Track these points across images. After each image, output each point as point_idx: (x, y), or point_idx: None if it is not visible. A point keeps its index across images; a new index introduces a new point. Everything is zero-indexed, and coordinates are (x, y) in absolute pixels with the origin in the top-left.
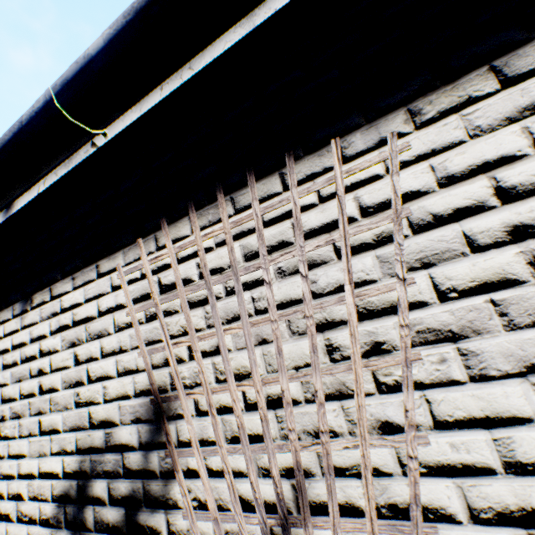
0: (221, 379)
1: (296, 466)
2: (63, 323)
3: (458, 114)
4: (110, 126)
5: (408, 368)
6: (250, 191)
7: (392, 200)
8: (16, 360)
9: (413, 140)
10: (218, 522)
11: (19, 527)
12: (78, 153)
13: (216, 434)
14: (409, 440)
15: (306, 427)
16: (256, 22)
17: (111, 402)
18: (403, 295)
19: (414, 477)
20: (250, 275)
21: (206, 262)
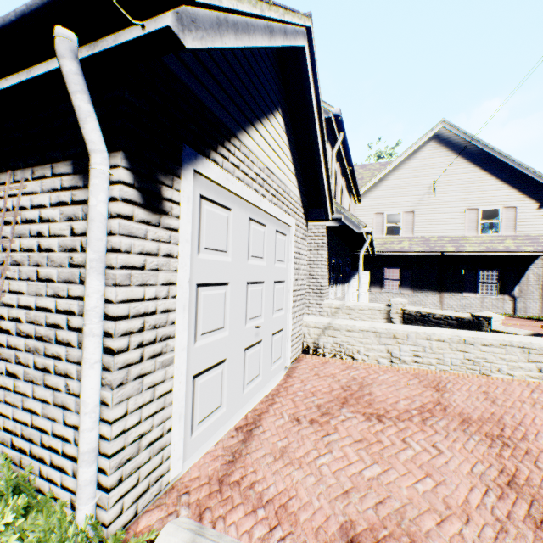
0: None
1: None
2: None
3: (42, 180)
4: None
5: (5, 271)
6: None
7: (16, 208)
8: None
9: (31, 185)
10: None
11: None
12: None
13: None
14: None
15: None
16: None
17: None
18: (10, 246)
19: None
20: None
21: None
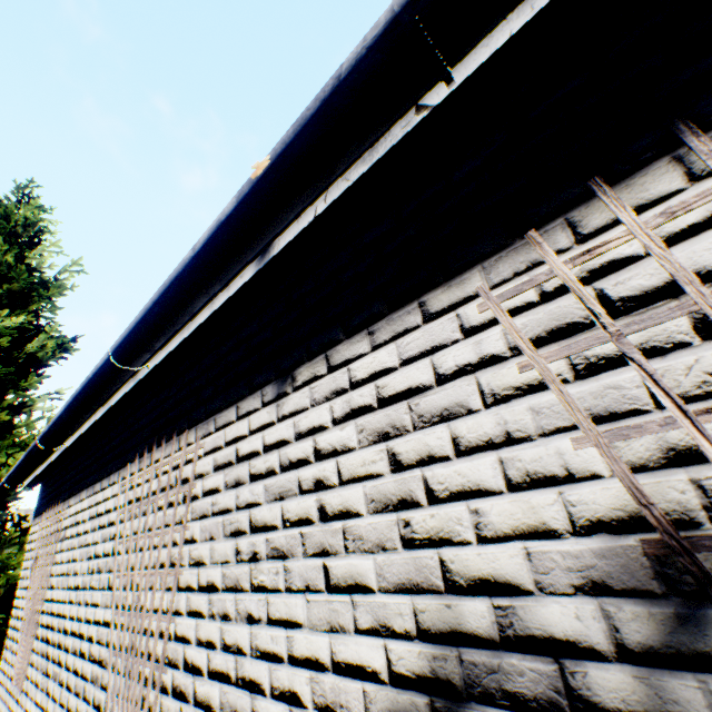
0: None
1: None
2: (356, 403)
3: None
4: (455, 68)
5: None
6: None
7: None
8: (271, 467)
9: None
10: None
11: None
12: (388, 134)
13: None
14: None
15: None
16: None
17: (499, 542)
18: None
19: None
20: None
21: None
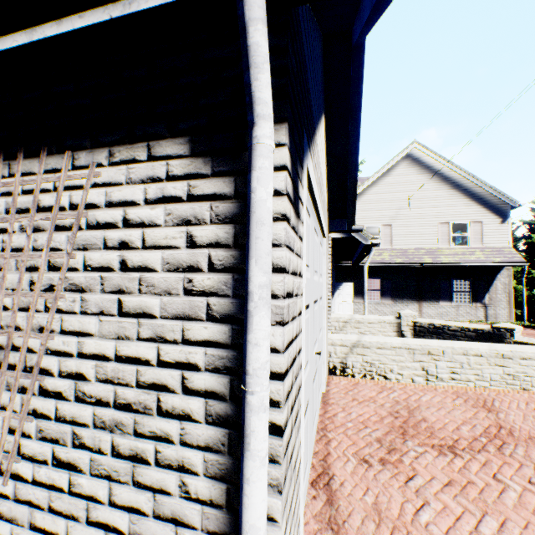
0: None
1: None
2: None
3: (128, 166)
4: None
5: (56, 301)
6: (18, 164)
7: (80, 205)
8: None
9: (106, 172)
10: None
11: None
12: None
13: None
14: (44, 336)
15: (9, 323)
16: (34, 37)
17: None
18: (66, 262)
19: (41, 354)
20: (6, 224)
21: None
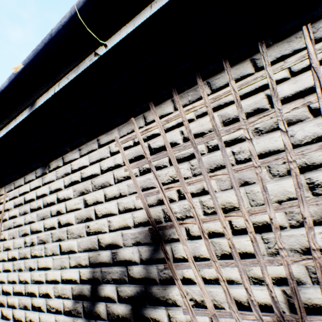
0: (208, 212)
1: (289, 276)
2: (73, 179)
3: None
4: (109, 40)
5: None
6: (226, 74)
7: None
8: (39, 206)
9: None
10: (216, 318)
11: (48, 315)
12: (84, 62)
13: (209, 252)
14: None
15: (292, 246)
16: None
17: (115, 231)
18: None
19: None
20: (229, 136)
21: (190, 128)
